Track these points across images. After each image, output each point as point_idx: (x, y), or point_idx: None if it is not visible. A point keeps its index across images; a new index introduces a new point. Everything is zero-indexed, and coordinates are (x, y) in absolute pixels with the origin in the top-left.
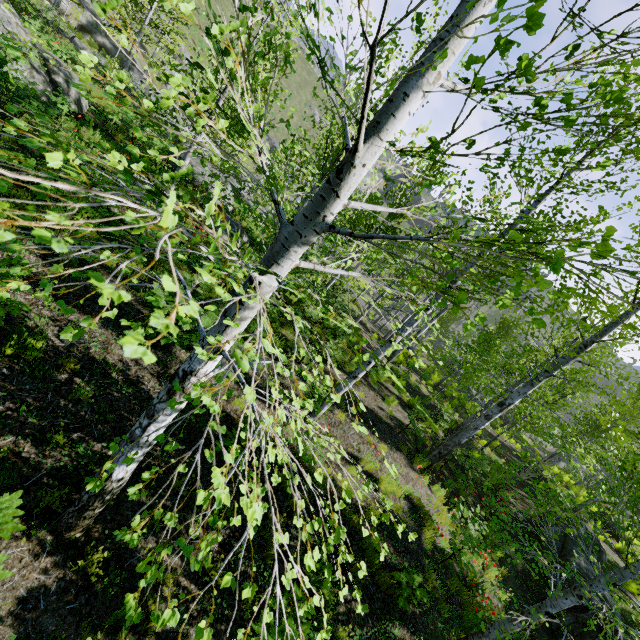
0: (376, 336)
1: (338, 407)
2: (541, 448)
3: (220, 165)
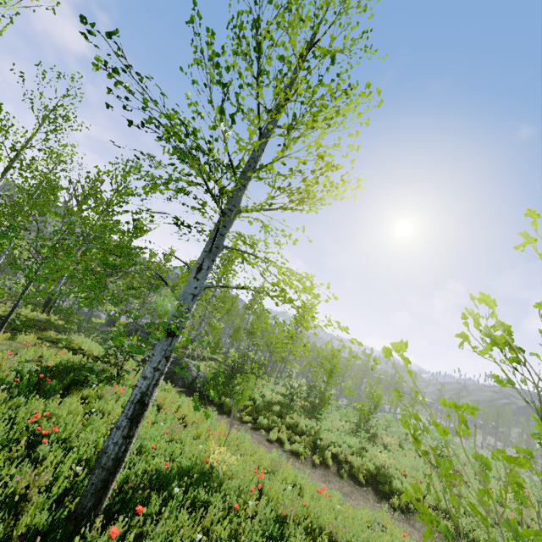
0: None
1: None
2: None
3: None
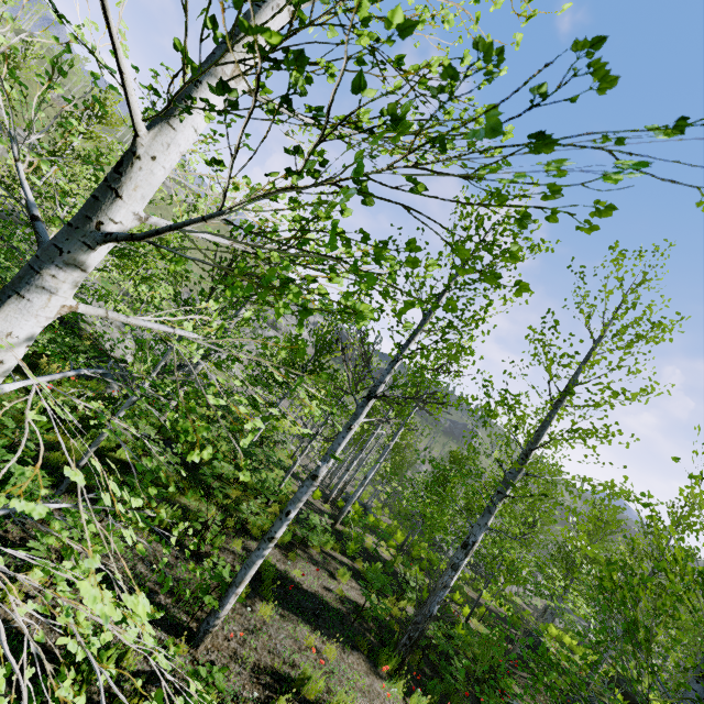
0: (319, 493)
1: (262, 598)
2: (533, 606)
3: (94, 293)
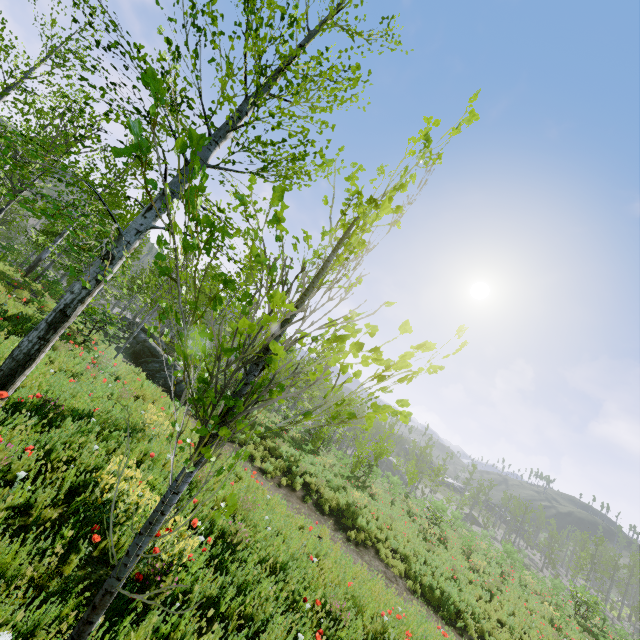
0: None
1: None
2: None
3: None
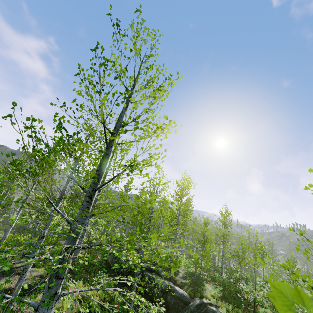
0: None
1: None
2: None
3: None
